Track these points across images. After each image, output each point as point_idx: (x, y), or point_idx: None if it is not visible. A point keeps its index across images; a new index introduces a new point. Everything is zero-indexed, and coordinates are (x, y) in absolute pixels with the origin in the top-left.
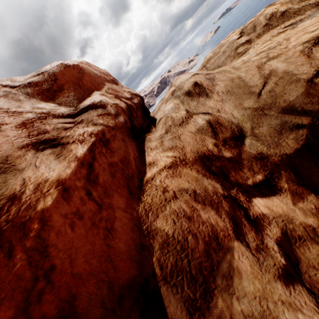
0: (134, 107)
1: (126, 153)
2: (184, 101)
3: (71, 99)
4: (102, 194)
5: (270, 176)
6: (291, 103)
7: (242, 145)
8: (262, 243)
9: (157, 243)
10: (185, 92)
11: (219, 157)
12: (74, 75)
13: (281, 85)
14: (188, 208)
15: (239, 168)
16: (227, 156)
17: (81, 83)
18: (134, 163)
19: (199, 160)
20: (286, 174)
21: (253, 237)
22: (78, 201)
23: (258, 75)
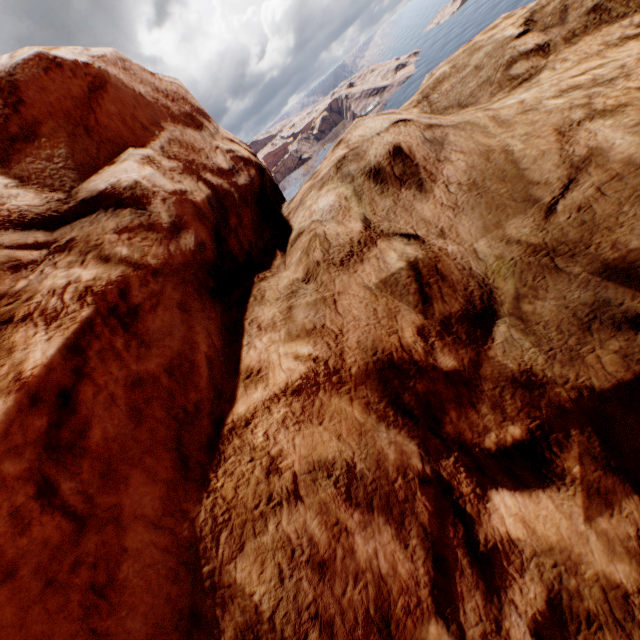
0: (235, 199)
1: (188, 344)
2: (364, 193)
3: (58, 168)
4: (93, 482)
5: (543, 435)
6: (632, 257)
7: (486, 340)
8: (498, 630)
9: (232, 623)
10: (369, 169)
11: (426, 368)
12: (72, 93)
13: (614, 198)
14: (325, 530)
15: (469, 402)
16: (445, 366)
17: (93, 122)
18: (206, 371)
19: (376, 373)
20: (583, 439)
21: (479, 610)
22: (1, 524)
23: (558, 154)
